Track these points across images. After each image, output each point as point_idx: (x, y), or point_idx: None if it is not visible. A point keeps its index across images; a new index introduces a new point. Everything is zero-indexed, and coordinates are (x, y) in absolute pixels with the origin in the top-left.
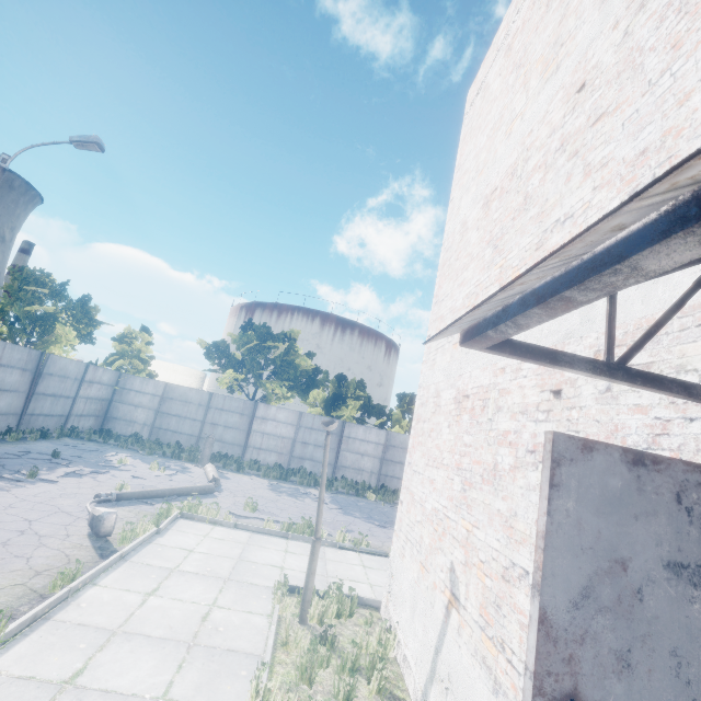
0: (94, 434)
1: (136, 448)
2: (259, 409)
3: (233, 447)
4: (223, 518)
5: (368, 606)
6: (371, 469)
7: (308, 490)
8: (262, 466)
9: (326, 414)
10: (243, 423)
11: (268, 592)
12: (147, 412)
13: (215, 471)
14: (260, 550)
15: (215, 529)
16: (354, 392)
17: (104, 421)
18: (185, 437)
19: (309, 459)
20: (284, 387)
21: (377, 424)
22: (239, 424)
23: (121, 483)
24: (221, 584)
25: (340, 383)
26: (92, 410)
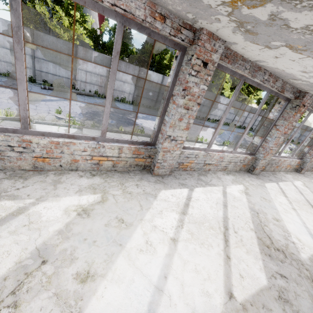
0: None
1: (292, 143)
2: None
3: None
4: None
5: None
6: None
7: None
8: None
9: None
10: None
11: None
12: (297, 134)
13: None
14: None
15: None
16: None
17: None
18: None
19: None
20: None
21: None
22: None
23: (292, 147)
24: None
25: None
26: None
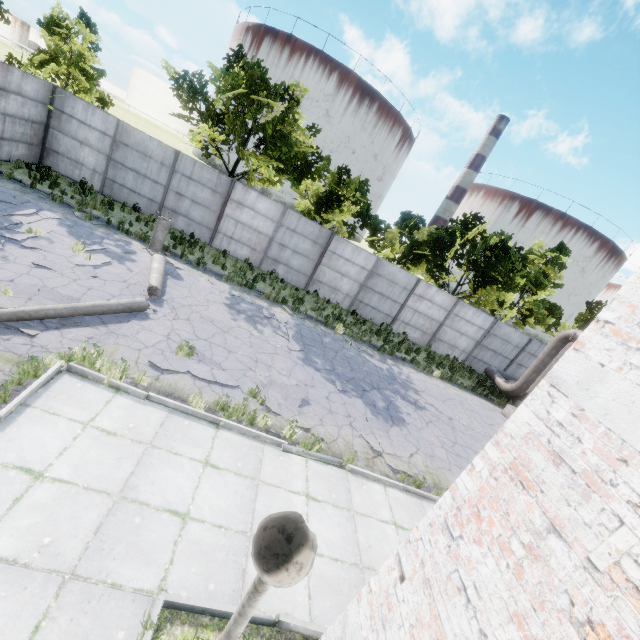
0: (27, 168)
1: (74, 205)
2: (235, 189)
3: (201, 228)
4: (135, 378)
5: (294, 632)
6: (348, 292)
7: (273, 309)
8: (231, 257)
9: (316, 213)
10: (215, 202)
11: (135, 612)
12: (96, 155)
13: (159, 272)
14: (165, 462)
15: (112, 403)
16: (354, 194)
17: (43, 152)
18: (145, 201)
19: (284, 264)
20: (271, 167)
21: (368, 240)
22: (209, 202)
23: None
24: (49, 599)
25: (340, 179)
26: (18, 133)
